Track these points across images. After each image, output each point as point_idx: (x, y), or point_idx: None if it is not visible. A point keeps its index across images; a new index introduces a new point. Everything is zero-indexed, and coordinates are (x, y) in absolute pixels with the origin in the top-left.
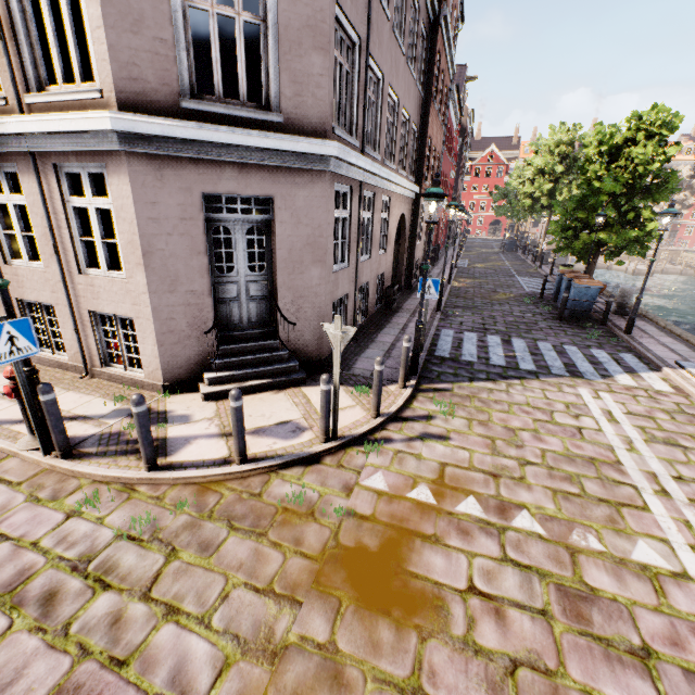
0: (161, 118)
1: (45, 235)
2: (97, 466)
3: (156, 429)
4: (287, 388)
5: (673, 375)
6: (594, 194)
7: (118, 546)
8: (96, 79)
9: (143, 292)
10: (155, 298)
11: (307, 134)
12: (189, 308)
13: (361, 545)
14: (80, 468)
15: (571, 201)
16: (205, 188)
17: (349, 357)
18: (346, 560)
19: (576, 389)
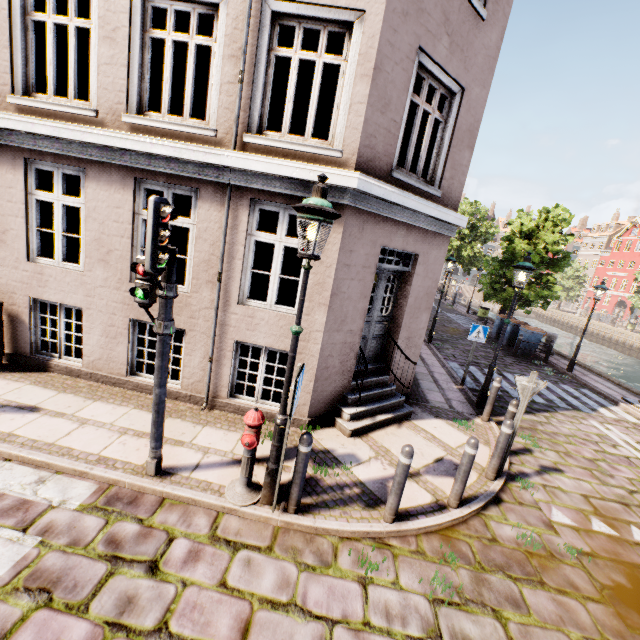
0: (386, 184)
1: (206, 261)
2: (335, 520)
3: (342, 471)
4: (401, 421)
5: (632, 409)
6: (517, 260)
7: (446, 614)
8: (335, 140)
9: (317, 330)
10: (326, 336)
11: (448, 207)
12: (344, 346)
13: (617, 583)
14: (325, 524)
15: (495, 261)
16: (384, 242)
17: (414, 389)
18: (624, 600)
19: (588, 421)
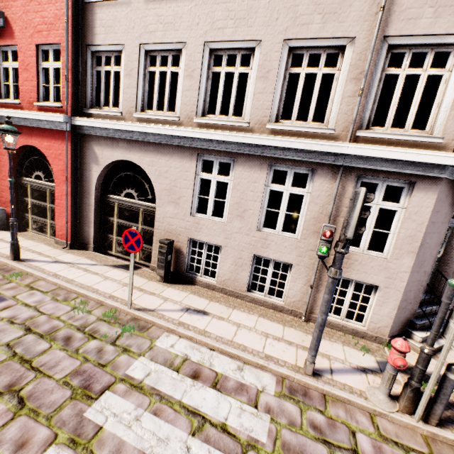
0: None
1: (315, 217)
2: None
3: None
4: None
5: None
6: None
7: None
8: (434, 130)
9: (404, 271)
10: (410, 275)
11: None
12: (418, 283)
13: None
14: None
15: None
16: None
17: None
18: None
19: None
